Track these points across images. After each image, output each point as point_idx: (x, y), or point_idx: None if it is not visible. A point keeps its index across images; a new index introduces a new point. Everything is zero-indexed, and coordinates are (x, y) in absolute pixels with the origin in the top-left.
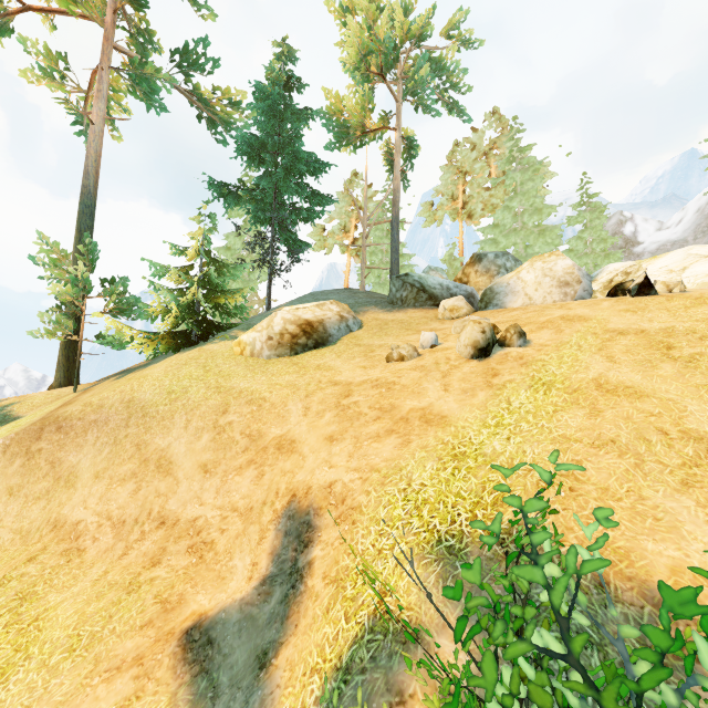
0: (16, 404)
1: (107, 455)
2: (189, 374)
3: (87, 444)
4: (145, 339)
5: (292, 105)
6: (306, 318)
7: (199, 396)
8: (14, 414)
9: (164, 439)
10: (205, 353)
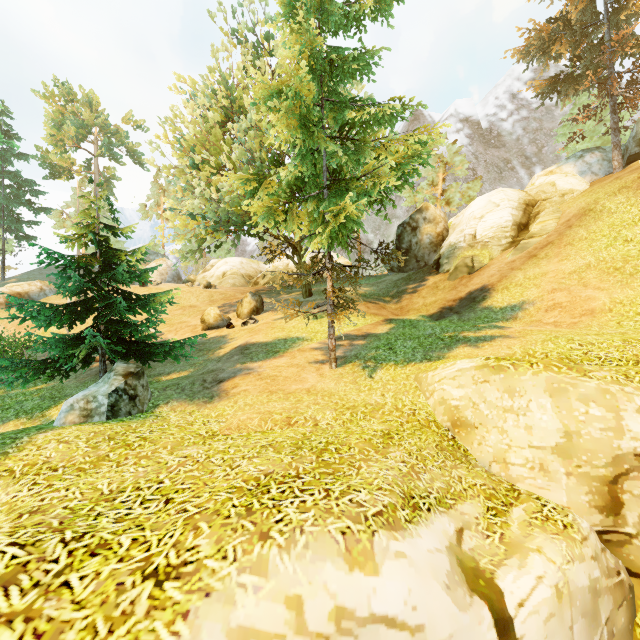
0: None
1: None
2: None
3: None
4: None
5: (12, 151)
6: (17, 291)
7: None
8: None
9: None
10: None
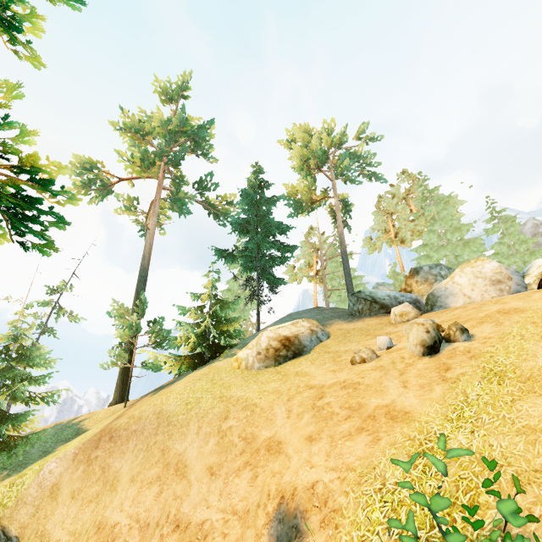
0: (86, 419)
1: (141, 460)
2: (201, 387)
3: (128, 450)
4: (173, 362)
5: (264, 196)
6: (285, 334)
7: (208, 405)
8: (85, 427)
9: (181, 444)
10: (213, 369)
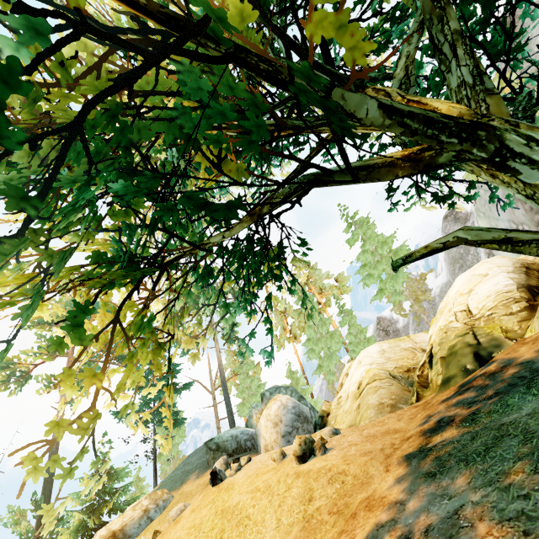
0: None
1: None
2: None
3: None
4: None
5: None
6: (115, 528)
7: None
8: None
9: None
10: None
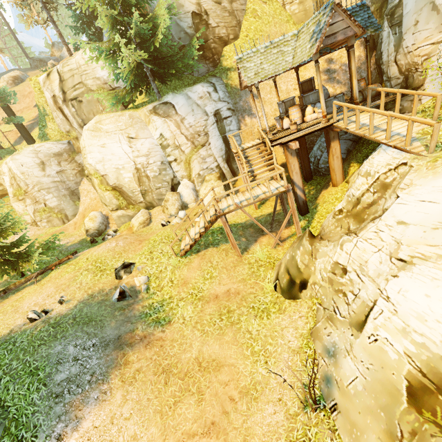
0: None
1: None
2: None
3: None
4: None
5: None
6: (13, 76)
7: None
8: None
9: None
10: None
